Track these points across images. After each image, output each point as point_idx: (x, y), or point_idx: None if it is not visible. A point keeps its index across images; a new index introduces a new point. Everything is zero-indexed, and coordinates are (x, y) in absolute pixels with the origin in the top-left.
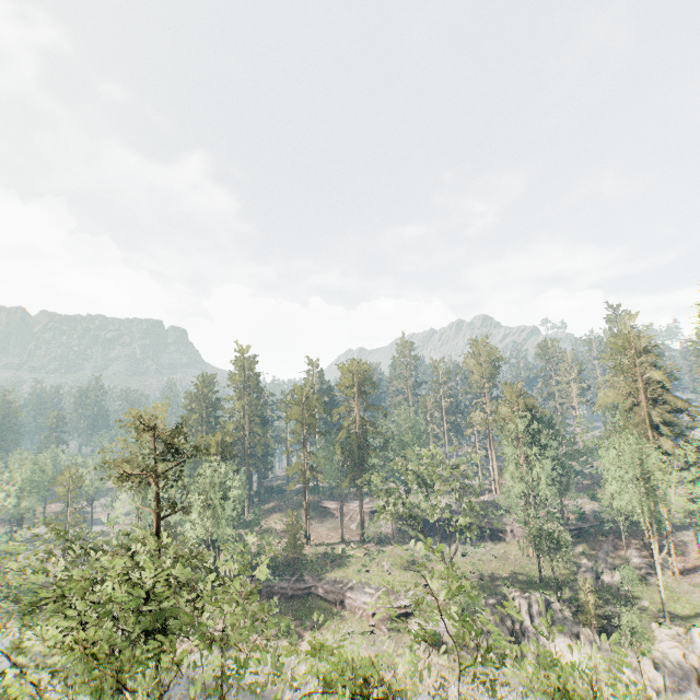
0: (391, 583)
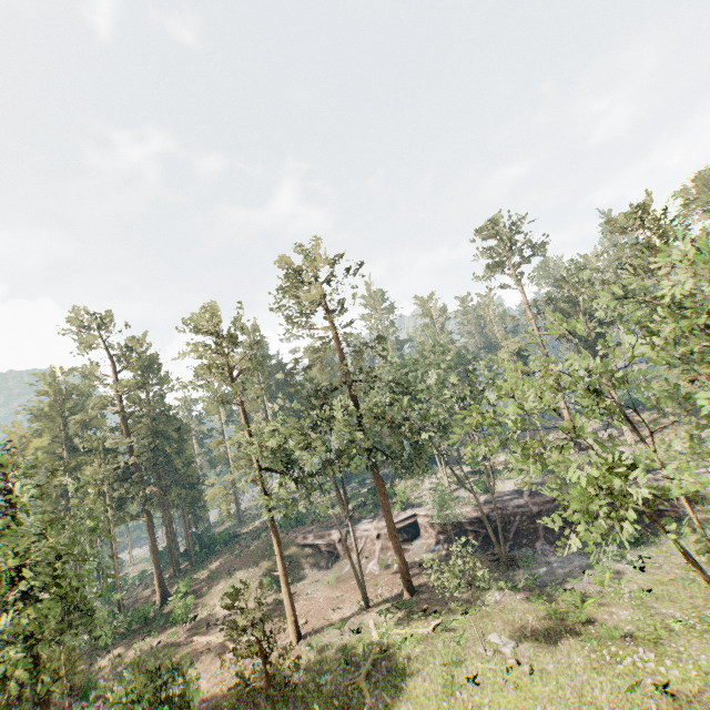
0: (556, 704)
